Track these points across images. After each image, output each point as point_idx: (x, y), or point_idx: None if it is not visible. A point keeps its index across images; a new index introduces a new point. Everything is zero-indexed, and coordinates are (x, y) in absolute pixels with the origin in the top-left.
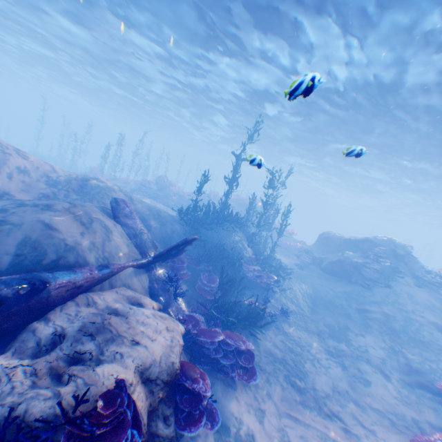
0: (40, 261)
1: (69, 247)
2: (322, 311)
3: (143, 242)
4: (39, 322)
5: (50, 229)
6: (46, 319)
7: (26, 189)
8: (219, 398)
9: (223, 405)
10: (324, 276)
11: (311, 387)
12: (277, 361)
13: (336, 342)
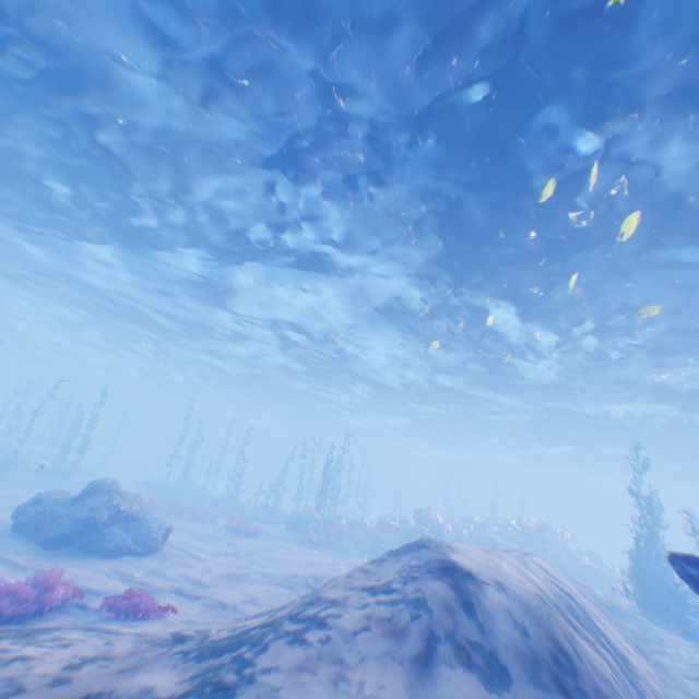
0: None
1: None
2: None
3: None
4: None
5: None
6: None
7: None
8: None
9: None
10: None
11: None
12: None
13: None
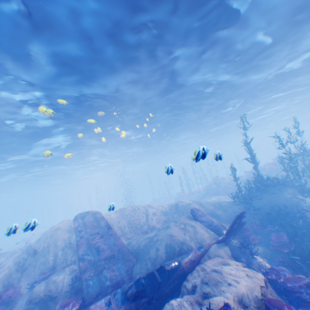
0: (174, 252)
1: (181, 242)
2: None
3: (215, 227)
4: (184, 281)
5: (171, 236)
6: (187, 279)
7: (158, 221)
8: None
9: None
10: None
11: None
12: None
13: None
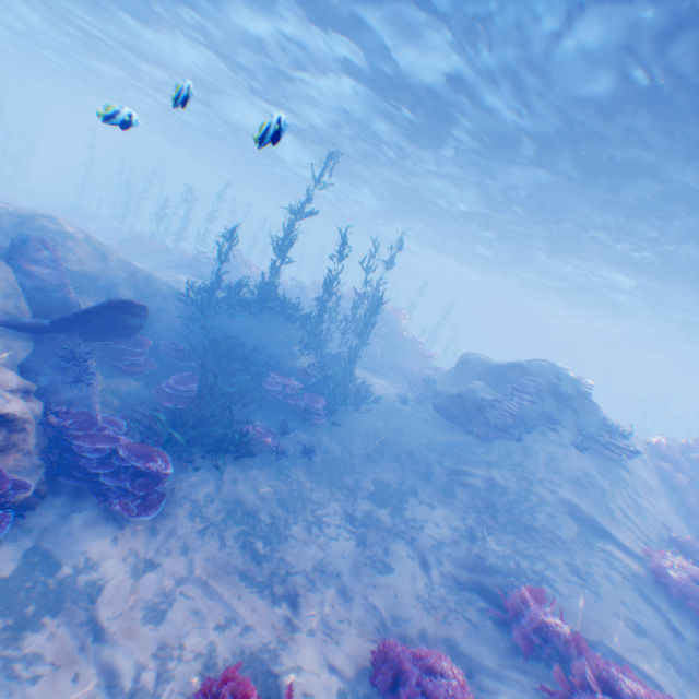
0: None
1: None
2: (385, 462)
3: (52, 302)
4: None
5: None
6: None
7: None
8: (77, 529)
9: (78, 539)
10: (436, 419)
11: (278, 556)
12: (242, 511)
13: (375, 507)
